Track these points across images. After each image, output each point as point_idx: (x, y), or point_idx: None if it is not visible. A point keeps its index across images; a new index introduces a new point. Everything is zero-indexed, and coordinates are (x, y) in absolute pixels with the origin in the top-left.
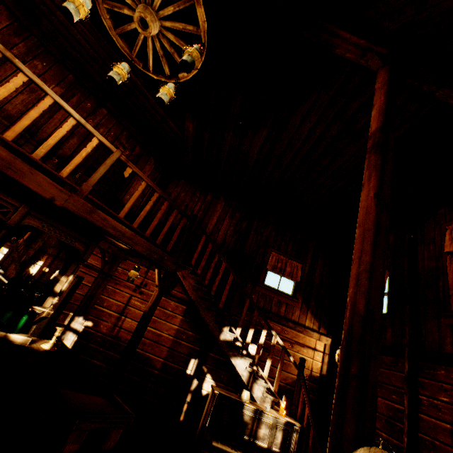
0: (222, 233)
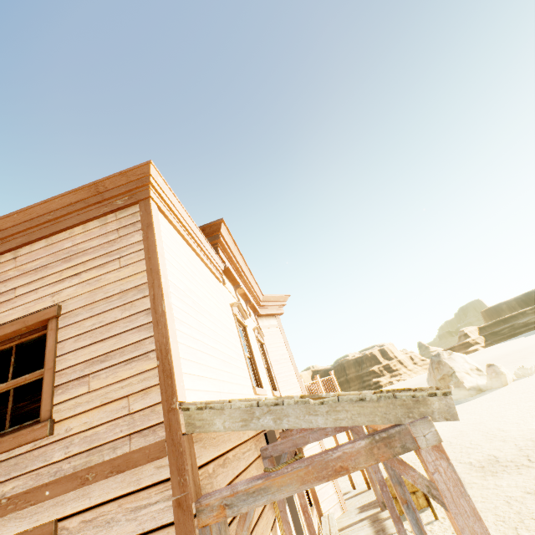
0: None
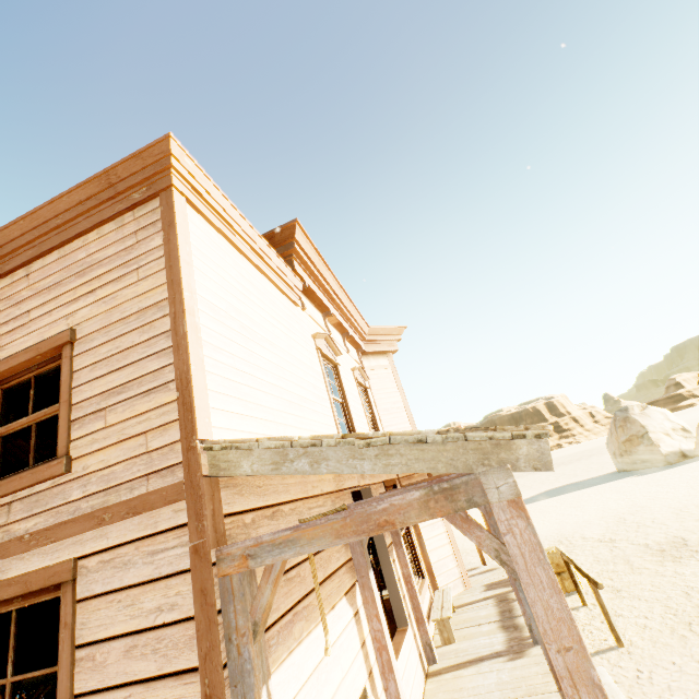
0: None
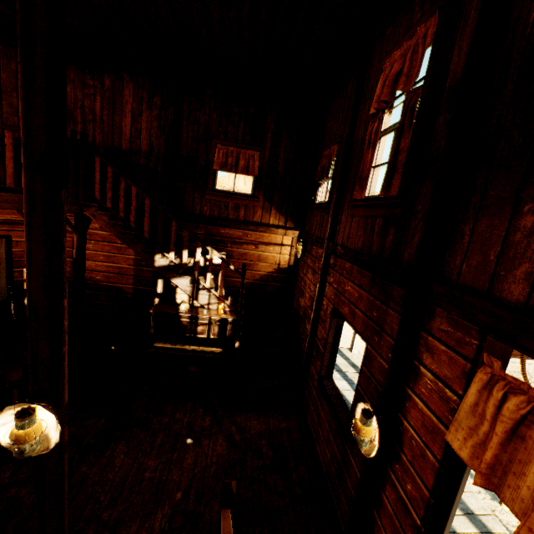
0: (145, 137)
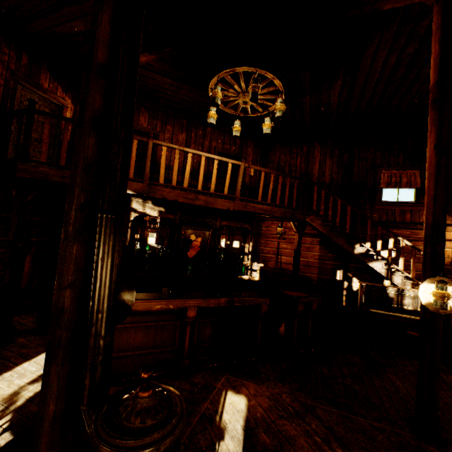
0: (328, 174)
